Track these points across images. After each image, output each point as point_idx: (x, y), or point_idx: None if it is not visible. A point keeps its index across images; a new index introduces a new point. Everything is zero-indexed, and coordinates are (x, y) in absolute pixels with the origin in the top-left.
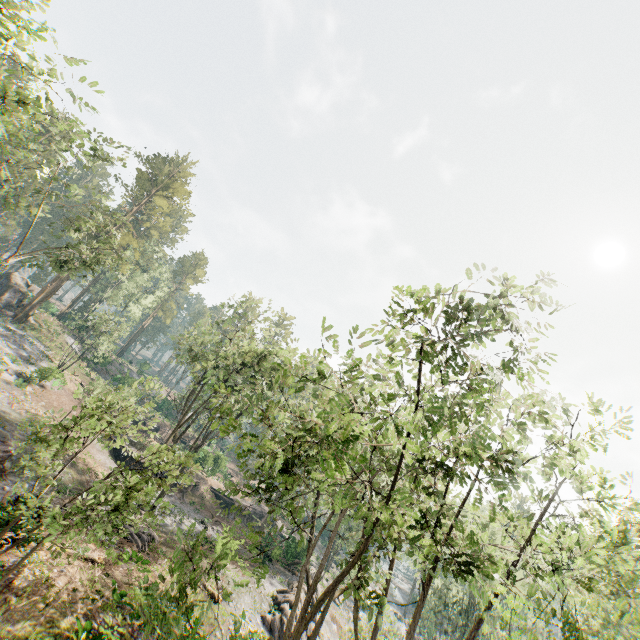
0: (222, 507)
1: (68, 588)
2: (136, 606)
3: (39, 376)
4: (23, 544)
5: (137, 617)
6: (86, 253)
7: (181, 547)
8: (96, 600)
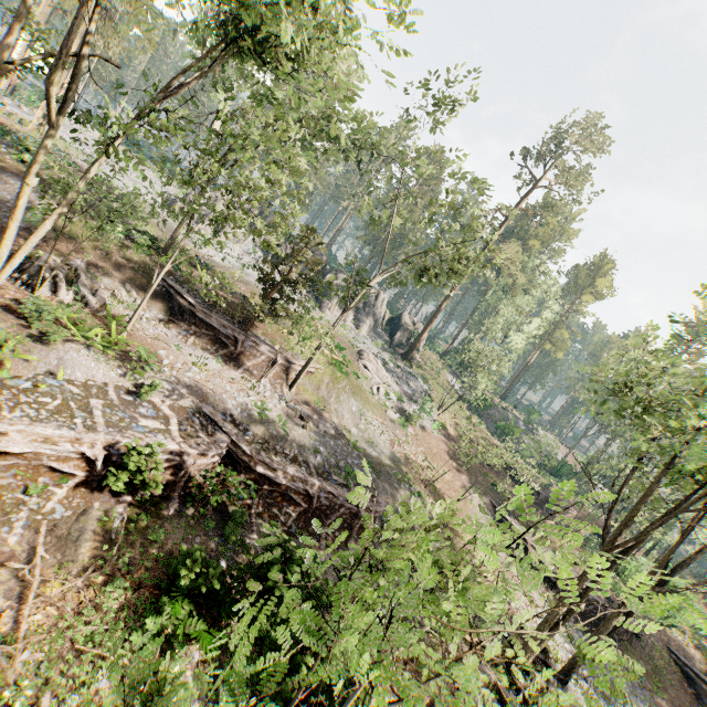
0: (701, 705)
1: None
2: None
3: (418, 416)
4: None
5: None
6: None
7: None
8: None
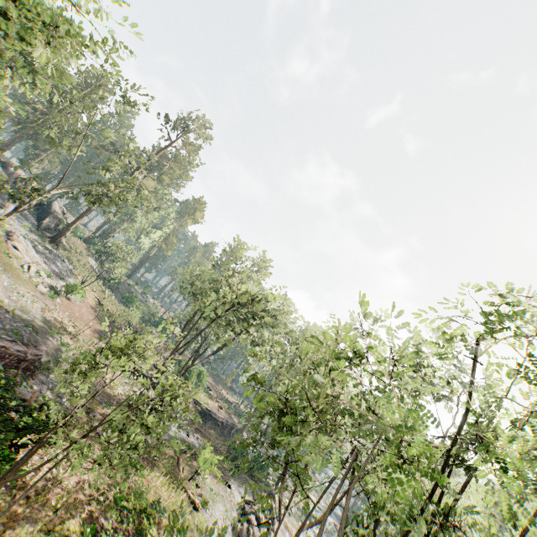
0: (201, 416)
1: (78, 489)
2: (132, 510)
3: (66, 290)
4: (44, 446)
5: (133, 522)
6: (113, 192)
7: (169, 452)
8: (100, 501)
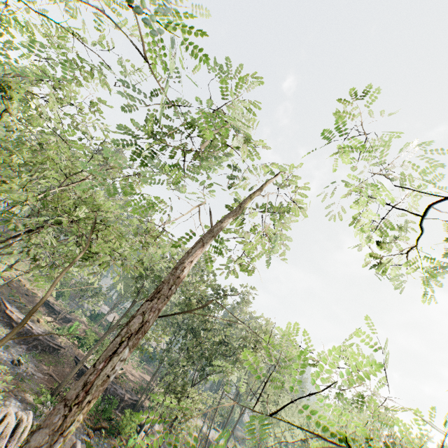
0: (77, 376)
1: None
2: None
3: None
4: None
5: None
6: None
7: None
8: None
